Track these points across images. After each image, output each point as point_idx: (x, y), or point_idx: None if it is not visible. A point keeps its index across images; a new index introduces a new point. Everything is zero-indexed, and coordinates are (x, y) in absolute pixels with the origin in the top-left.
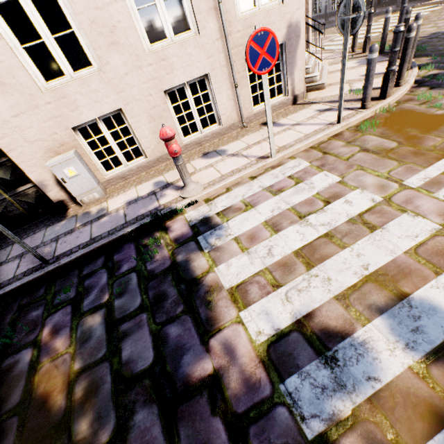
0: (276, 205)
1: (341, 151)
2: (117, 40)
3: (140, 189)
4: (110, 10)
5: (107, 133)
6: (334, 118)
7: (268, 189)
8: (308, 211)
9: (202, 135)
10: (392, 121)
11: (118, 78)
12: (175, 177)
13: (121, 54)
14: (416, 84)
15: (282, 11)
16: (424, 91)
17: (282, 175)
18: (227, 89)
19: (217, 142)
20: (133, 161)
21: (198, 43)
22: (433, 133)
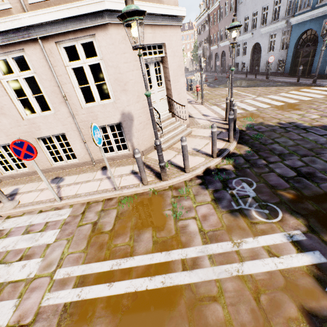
0: (11, 243)
1: (89, 216)
2: (5, 112)
3: (7, 189)
4: (0, 99)
5: (4, 153)
6: (125, 183)
7: (28, 227)
8: (7, 259)
9: (65, 164)
10: (142, 204)
11: (7, 129)
12: (24, 190)
13: (8, 119)
14: (202, 174)
15: (116, 106)
16: (194, 184)
17: (47, 219)
18: (80, 142)
19: (72, 170)
20: (22, 169)
21: (56, 117)
22: (134, 232)
